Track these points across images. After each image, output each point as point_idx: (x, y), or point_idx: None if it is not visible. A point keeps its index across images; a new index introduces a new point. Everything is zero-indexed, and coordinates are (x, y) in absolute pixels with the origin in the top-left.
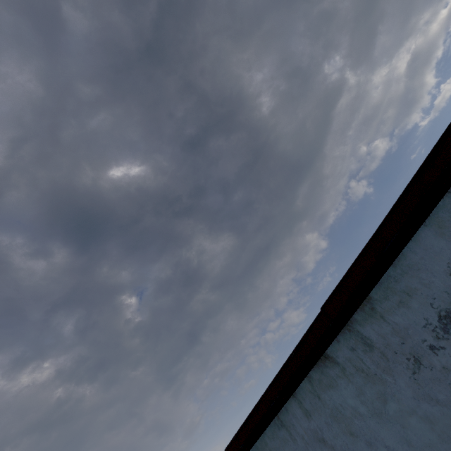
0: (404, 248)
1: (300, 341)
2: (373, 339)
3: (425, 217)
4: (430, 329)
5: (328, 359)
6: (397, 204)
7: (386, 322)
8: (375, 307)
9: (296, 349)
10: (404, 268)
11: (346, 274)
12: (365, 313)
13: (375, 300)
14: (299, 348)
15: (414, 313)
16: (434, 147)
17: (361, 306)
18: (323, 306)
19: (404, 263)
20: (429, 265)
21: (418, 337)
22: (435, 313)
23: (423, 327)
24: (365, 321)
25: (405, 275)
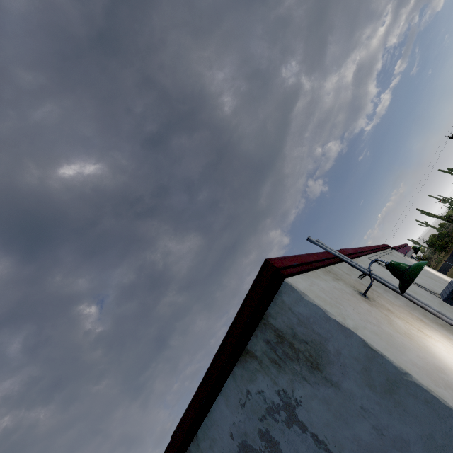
0: (212, 406)
1: None
2: None
3: (218, 391)
4: None
5: None
6: (205, 375)
7: None
8: (199, 444)
9: None
10: (212, 421)
11: (183, 416)
12: (195, 446)
13: (199, 439)
14: None
15: None
16: (221, 344)
17: (193, 441)
18: (172, 436)
19: (212, 417)
20: (222, 424)
21: None
22: None
23: None
24: None
25: (212, 426)
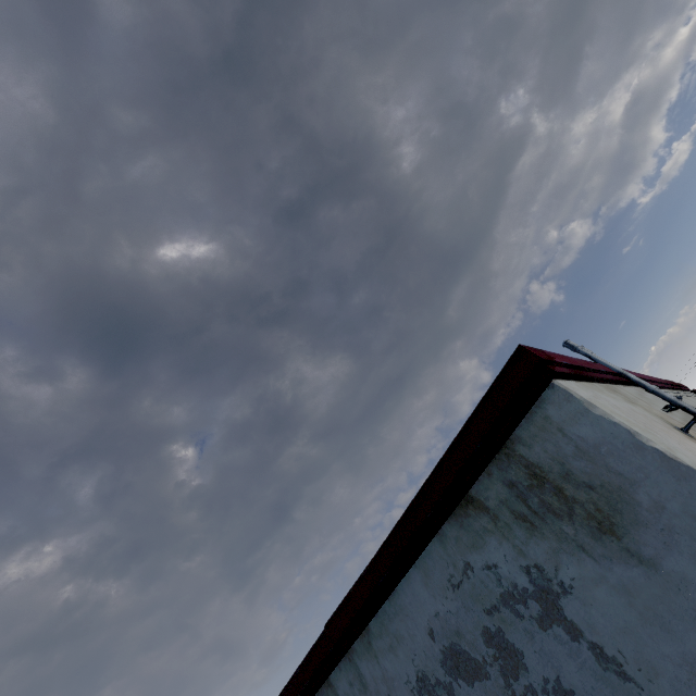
0: (399, 584)
1: (305, 657)
2: (367, 679)
3: (413, 560)
4: (410, 688)
5: (330, 687)
6: (392, 533)
7: (379, 664)
8: (372, 642)
9: (301, 665)
10: (396, 607)
11: (348, 595)
12: (364, 645)
13: (372, 634)
14: (304, 666)
15: (400, 664)
16: (424, 485)
17: (361, 636)
18: (327, 624)
19: (397, 601)
20: (415, 614)
21: (400, 693)
22: (415, 671)
23: (405, 683)
24: (363, 655)
25: (397, 616)
